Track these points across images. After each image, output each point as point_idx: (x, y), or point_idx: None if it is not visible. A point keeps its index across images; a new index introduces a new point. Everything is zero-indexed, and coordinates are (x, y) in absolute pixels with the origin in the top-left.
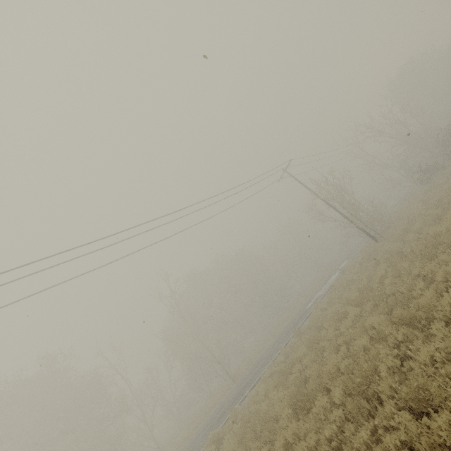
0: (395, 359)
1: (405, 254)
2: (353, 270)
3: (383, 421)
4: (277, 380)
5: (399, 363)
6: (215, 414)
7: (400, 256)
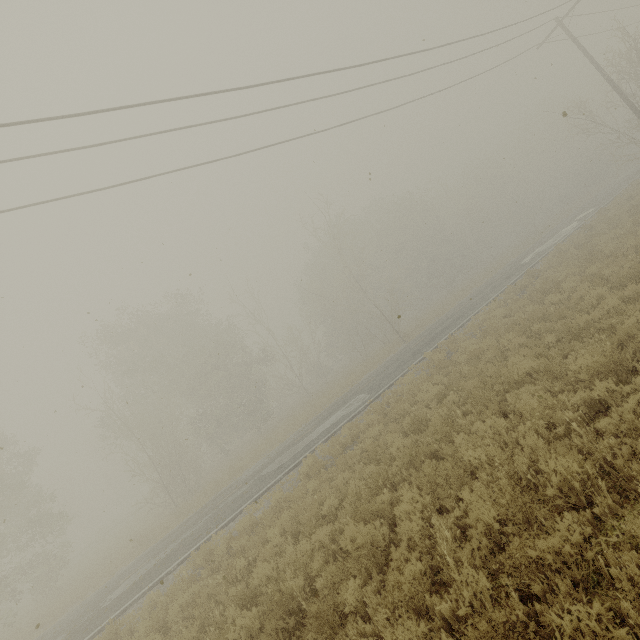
0: None
1: None
2: (630, 202)
3: None
4: (534, 296)
5: None
6: (401, 356)
7: None
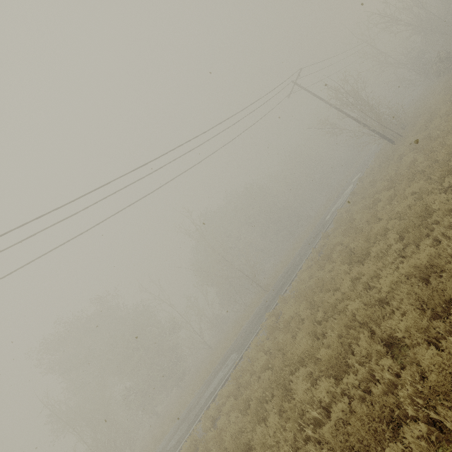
0: (446, 195)
1: (433, 137)
2: (372, 174)
3: (442, 230)
4: (320, 263)
5: (451, 196)
6: (260, 310)
7: (429, 140)
